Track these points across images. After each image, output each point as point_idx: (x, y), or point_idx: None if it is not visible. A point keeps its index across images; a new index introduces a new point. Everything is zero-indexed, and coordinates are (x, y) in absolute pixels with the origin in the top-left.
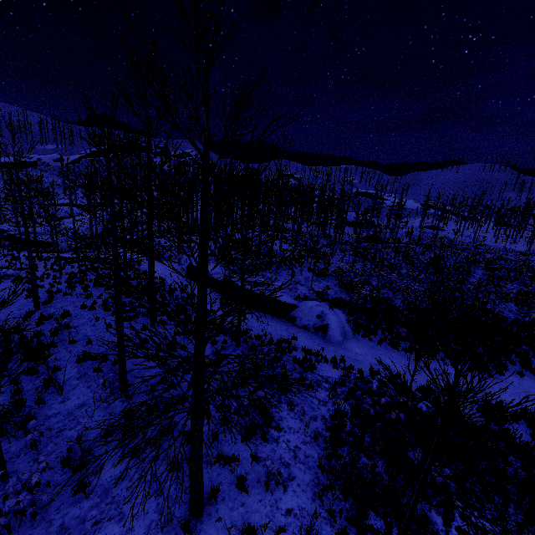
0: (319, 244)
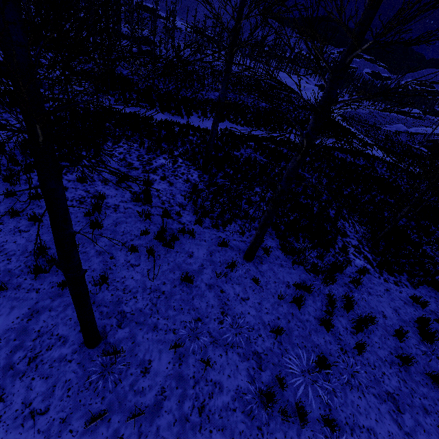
0: None
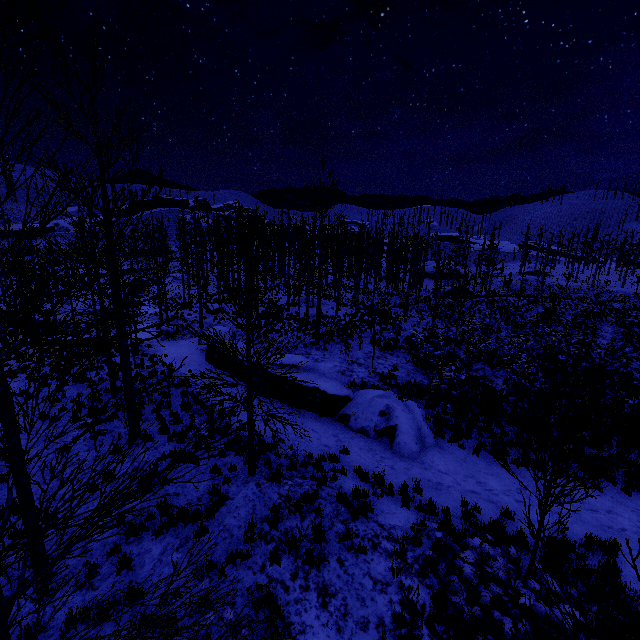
0: (390, 304)
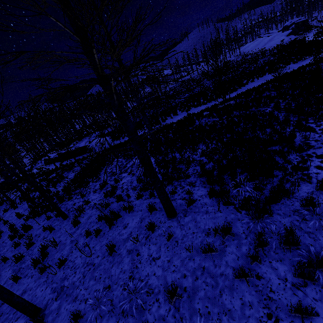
0: None
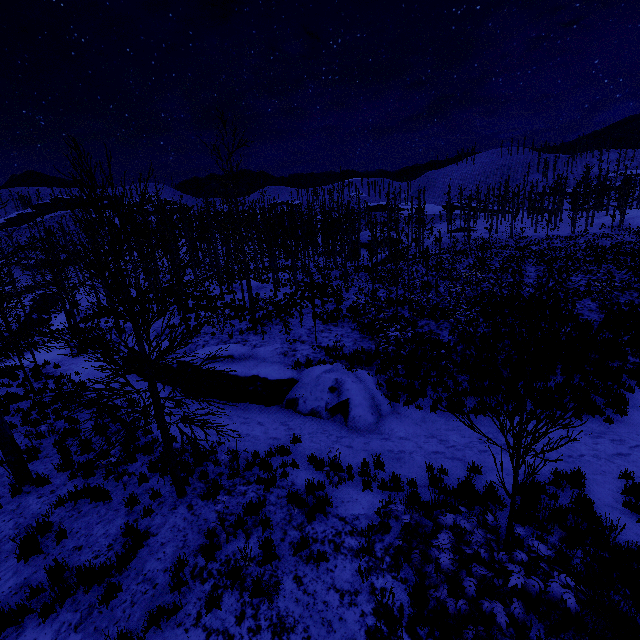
0: (331, 277)
